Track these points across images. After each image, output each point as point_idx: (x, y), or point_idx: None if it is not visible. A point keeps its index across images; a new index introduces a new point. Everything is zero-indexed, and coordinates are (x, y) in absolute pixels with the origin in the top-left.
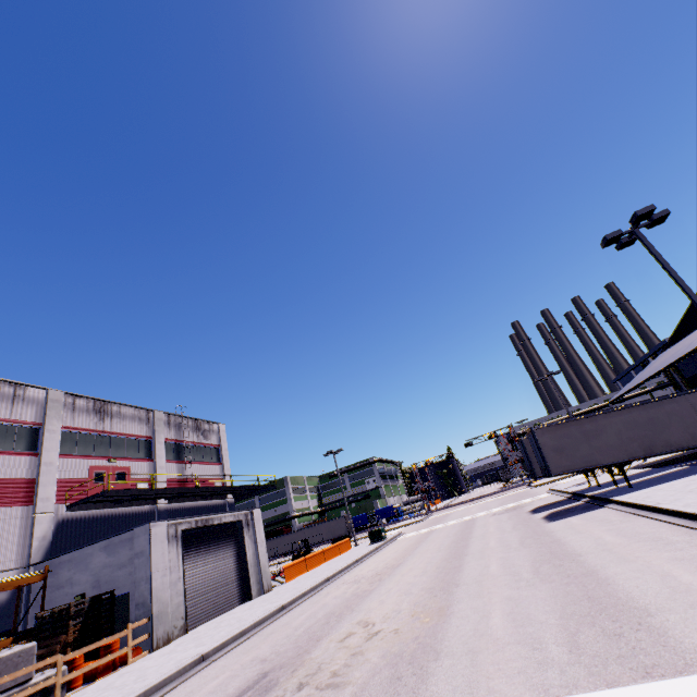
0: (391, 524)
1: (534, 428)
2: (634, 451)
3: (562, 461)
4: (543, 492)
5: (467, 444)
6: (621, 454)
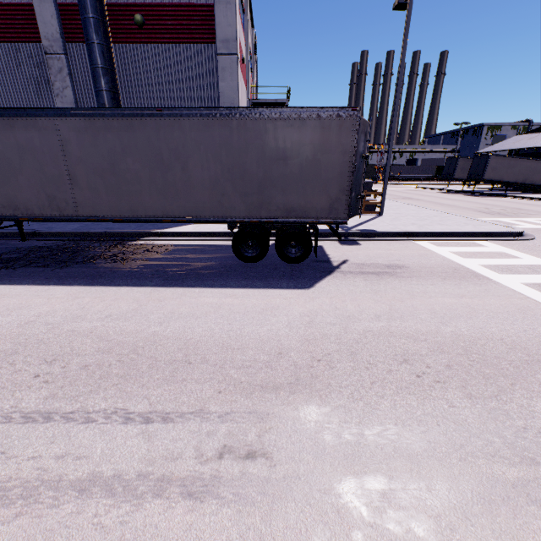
0: None
1: (491, 155)
2: (519, 180)
3: (491, 174)
4: (413, 188)
5: None
6: (514, 179)
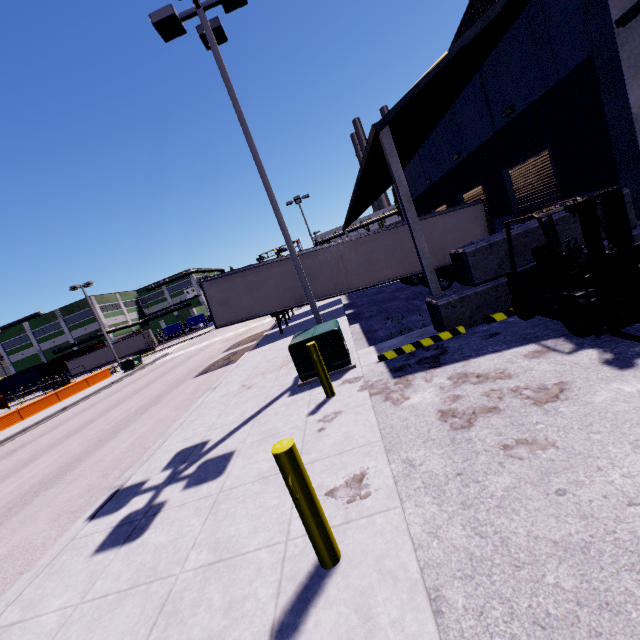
0: (196, 332)
1: (202, 281)
2: (288, 301)
3: (226, 313)
4: None
5: (259, 259)
6: (277, 305)
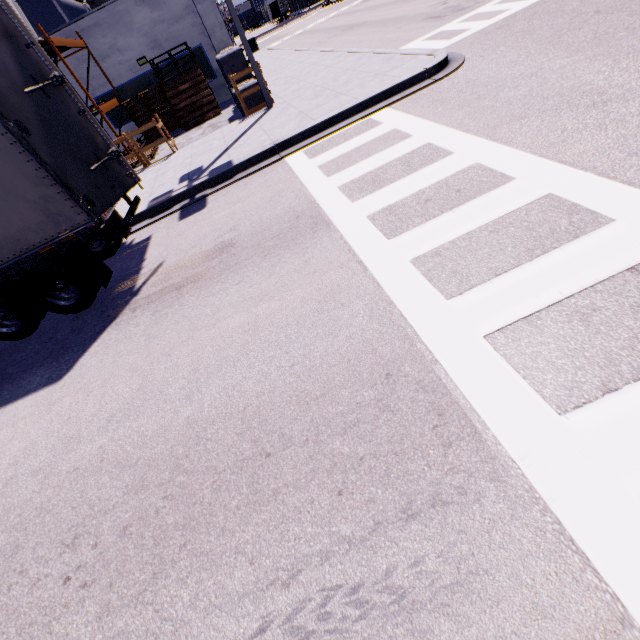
0: None
1: None
2: None
3: None
4: None
5: None
6: None
